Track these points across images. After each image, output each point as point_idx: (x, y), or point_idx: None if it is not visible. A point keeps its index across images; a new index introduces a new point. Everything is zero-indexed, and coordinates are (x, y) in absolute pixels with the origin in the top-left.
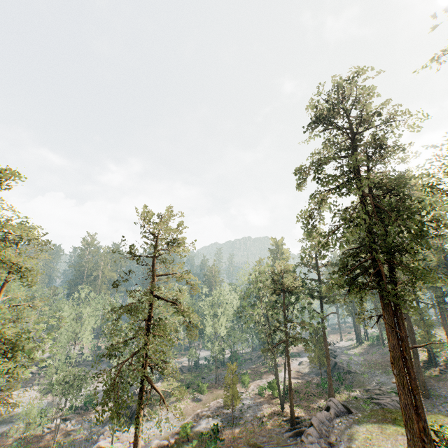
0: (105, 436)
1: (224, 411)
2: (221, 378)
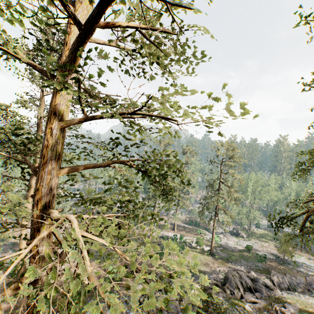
0: (222, 234)
1: (286, 258)
2: (313, 249)
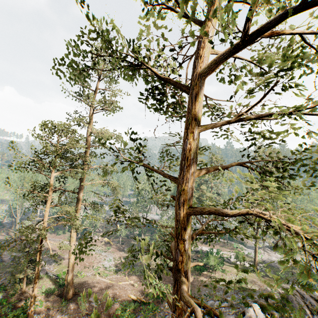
0: (262, 249)
1: None
2: None
